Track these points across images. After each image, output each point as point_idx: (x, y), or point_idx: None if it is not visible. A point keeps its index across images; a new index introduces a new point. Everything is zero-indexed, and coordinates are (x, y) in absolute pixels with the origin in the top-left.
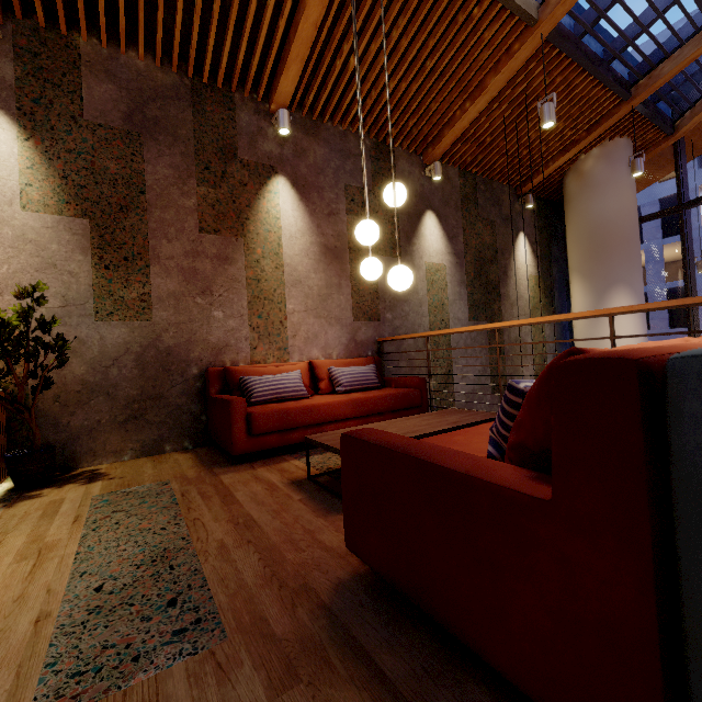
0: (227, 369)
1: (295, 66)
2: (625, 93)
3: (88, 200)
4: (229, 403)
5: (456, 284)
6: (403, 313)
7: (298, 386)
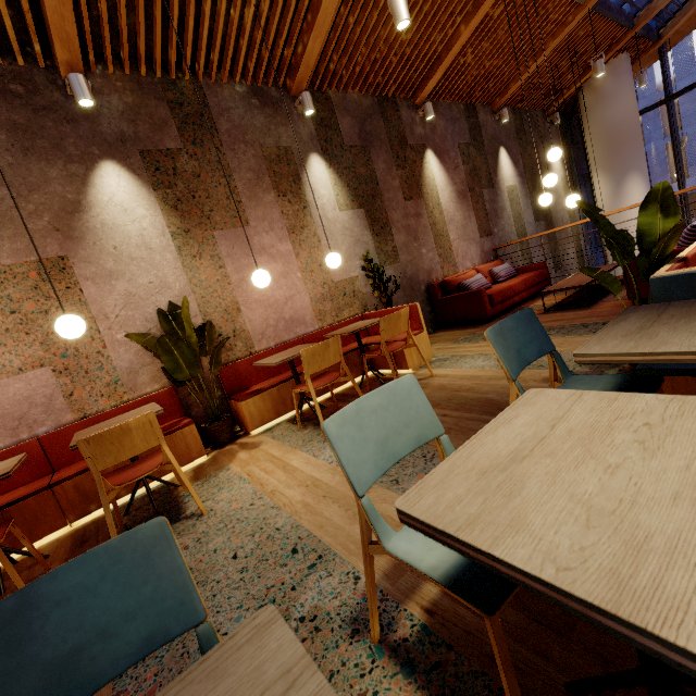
0: (445, 281)
1: (440, 72)
2: (631, 25)
3: (359, 196)
4: (480, 291)
5: (524, 198)
6: (502, 226)
7: (487, 281)
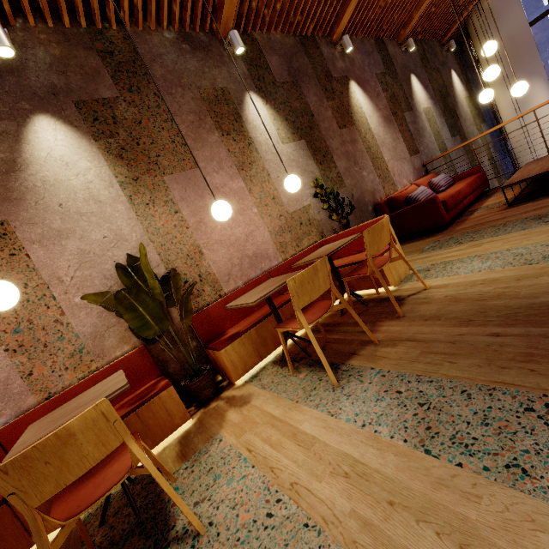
0: (391, 198)
1: (354, 2)
2: None
3: (298, 129)
4: (434, 199)
5: (439, 117)
6: (426, 144)
7: (431, 191)
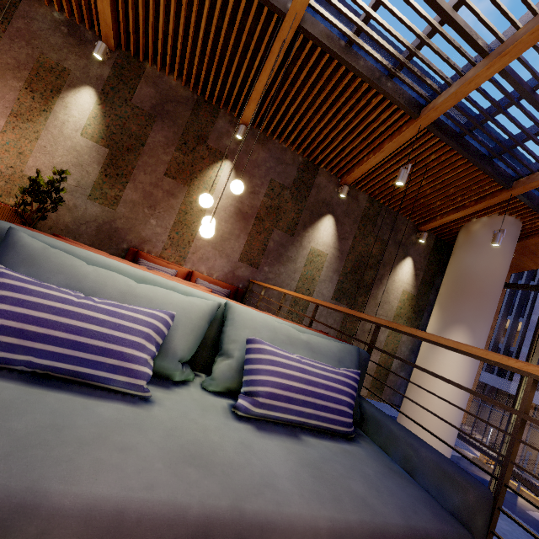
0: (138, 251)
1: (254, 104)
2: (505, 183)
3: (113, 140)
4: None
5: (331, 270)
6: (278, 271)
7: None
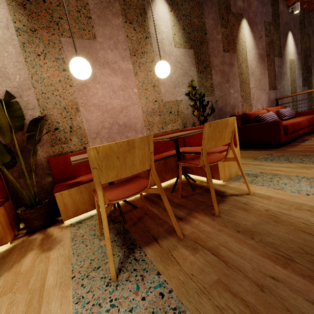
0: (245, 114)
1: None
2: None
3: (191, 40)
4: (278, 122)
5: (298, 69)
6: (283, 85)
7: (277, 117)
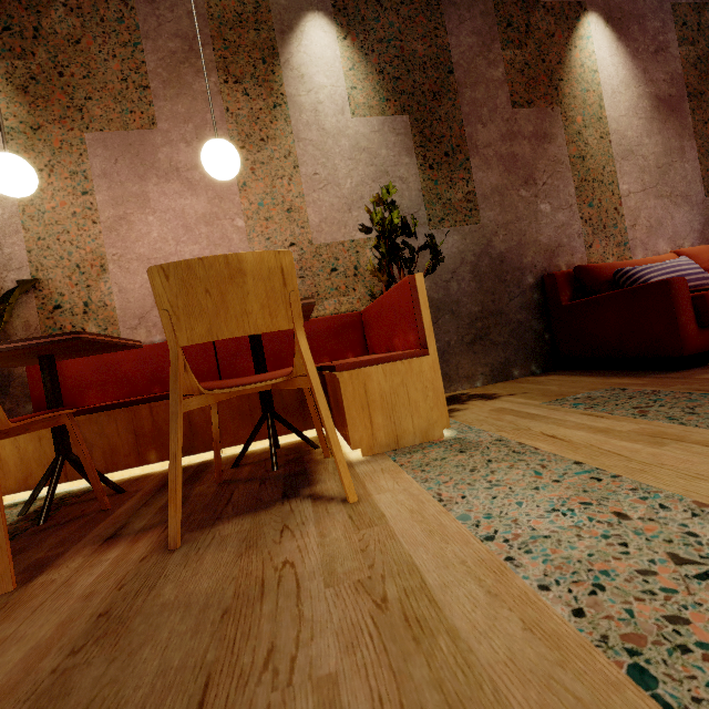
0: (582, 267)
1: None
2: None
3: (403, 93)
4: (667, 283)
5: None
6: None
7: (702, 272)
